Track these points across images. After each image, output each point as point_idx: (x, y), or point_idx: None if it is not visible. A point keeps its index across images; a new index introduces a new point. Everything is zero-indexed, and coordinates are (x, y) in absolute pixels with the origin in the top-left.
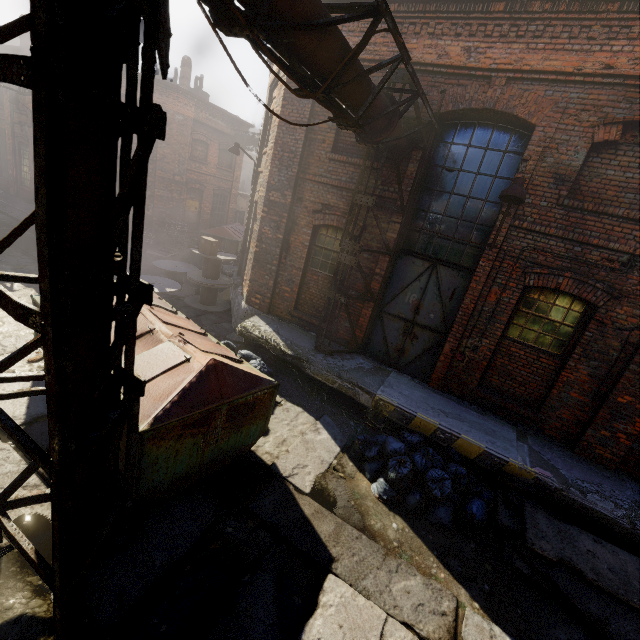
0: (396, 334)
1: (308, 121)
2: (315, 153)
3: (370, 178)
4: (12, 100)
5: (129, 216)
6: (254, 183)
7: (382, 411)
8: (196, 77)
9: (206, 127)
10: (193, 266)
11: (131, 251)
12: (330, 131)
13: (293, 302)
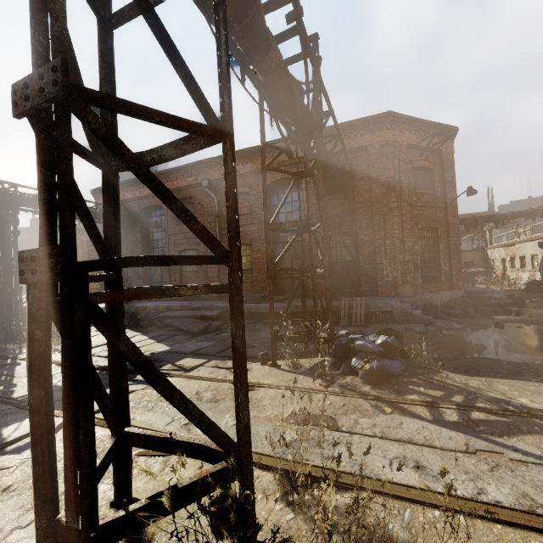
0: None
1: None
2: None
3: (129, 236)
4: None
5: None
6: None
7: (138, 310)
8: None
9: None
10: None
11: (16, 256)
12: None
13: None
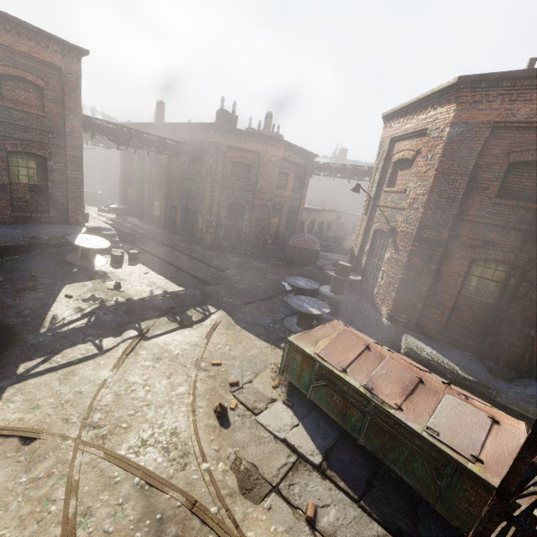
0: None
1: (471, 173)
2: (475, 198)
3: None
4: (156, 159)
5: (232, 234)
6: (369, 213)
7: None
8: (273, 124)
9: (288, 162)
10: (313, 281)
11: None
12: (495, 180)
13: (443, 323)
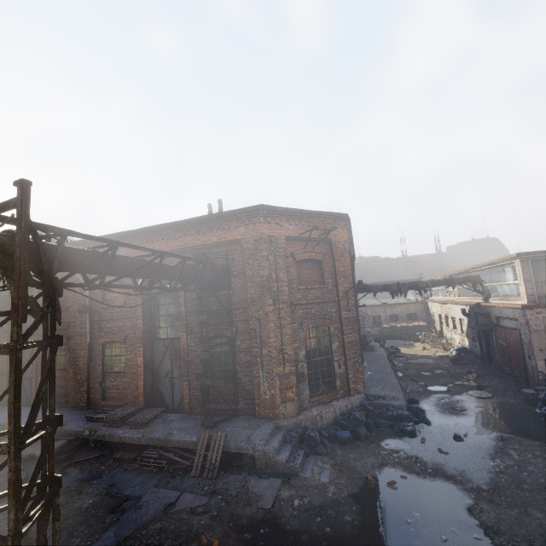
0: (30, 387)
1: None
2: None
3: None
4: None
5: None
6: None
7: None
8: None
9: None
10: None
11: None
12: None
13: None
